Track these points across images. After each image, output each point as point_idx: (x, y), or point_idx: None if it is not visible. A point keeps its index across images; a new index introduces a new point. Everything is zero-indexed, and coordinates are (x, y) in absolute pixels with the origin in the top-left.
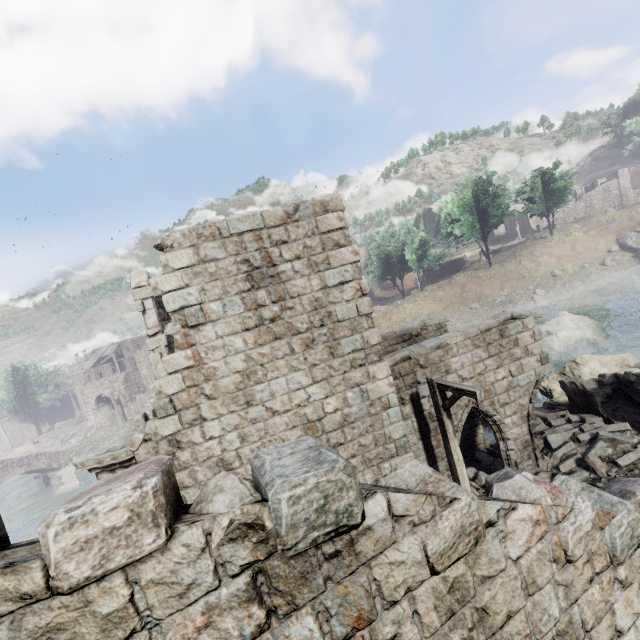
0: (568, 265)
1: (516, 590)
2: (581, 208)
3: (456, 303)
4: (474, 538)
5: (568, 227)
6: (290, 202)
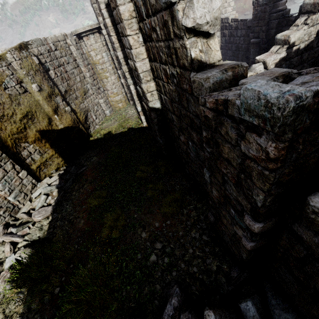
0: None
1: None
2: None
3: (239, 12)
4: None
5: None
6: None
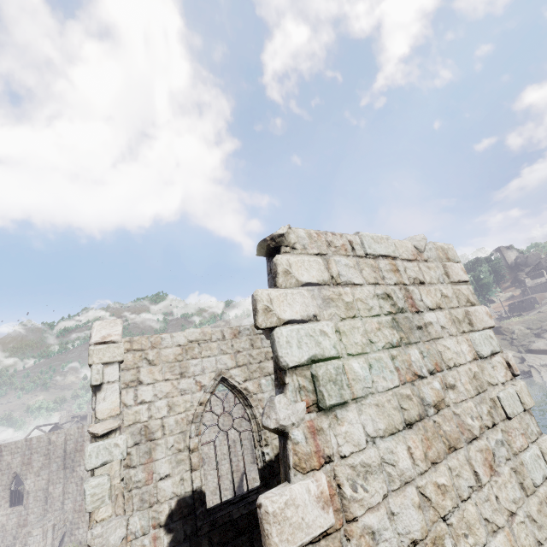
0: None
1: None
2: None
3: None
4: None
5: None
6: (419, 236)
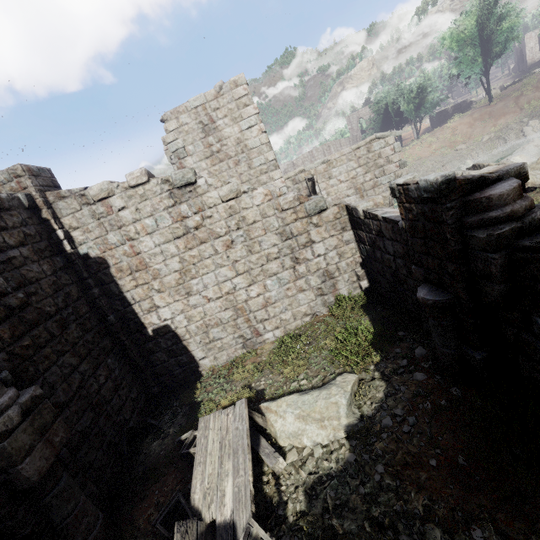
0: None
1: (257, 214)
2: None
3: (443, 147)
4: (236, 194)
5: None
6: (217, 85)
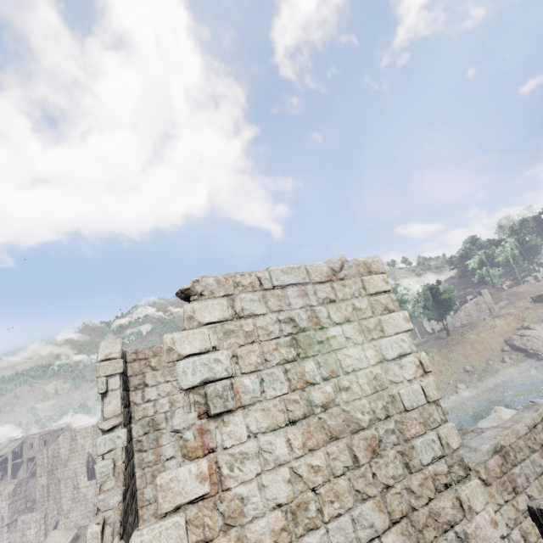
0: (475, 361)
1: None
2: (463, 316)
3: None
4: None
5: (459, 330)
6: (336, 258)
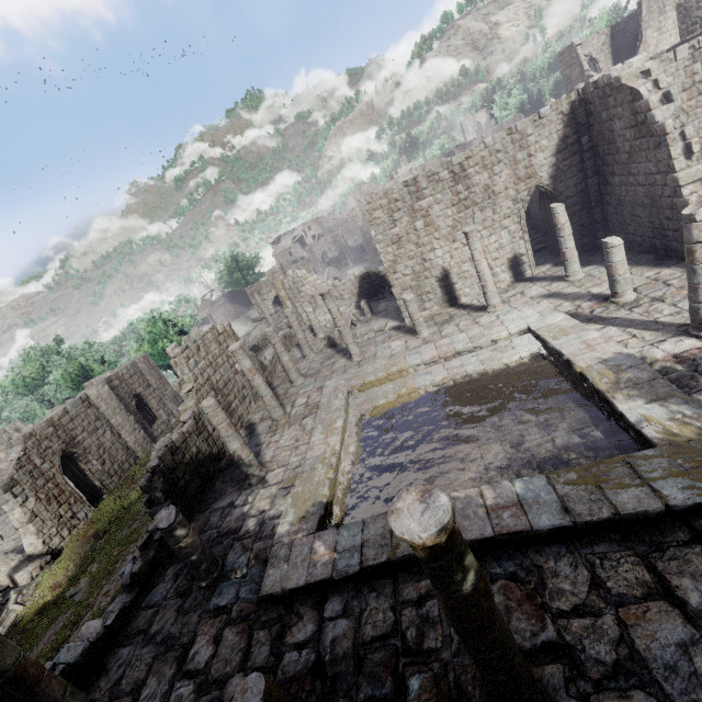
0: None
1: None
2: None
3: None
4: None
5: None
6: None
